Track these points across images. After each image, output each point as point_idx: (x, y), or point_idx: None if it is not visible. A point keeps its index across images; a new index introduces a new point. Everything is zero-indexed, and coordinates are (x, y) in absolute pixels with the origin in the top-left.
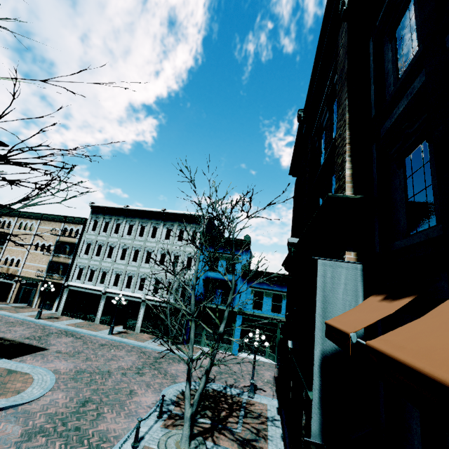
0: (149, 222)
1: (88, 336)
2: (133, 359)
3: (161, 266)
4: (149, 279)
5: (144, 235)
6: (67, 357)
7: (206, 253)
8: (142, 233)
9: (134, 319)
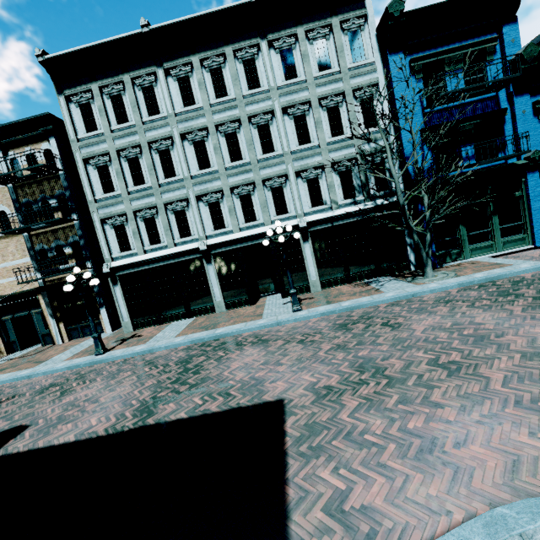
0: (228, 51)
1: (265, 330)
2: (498, 315)
3: (305, 145)
4: (292, 183)
5: (229, 90)
6: (394, 392)
7: (408, 69)
8: (220, 90)
9: (297, 272)
